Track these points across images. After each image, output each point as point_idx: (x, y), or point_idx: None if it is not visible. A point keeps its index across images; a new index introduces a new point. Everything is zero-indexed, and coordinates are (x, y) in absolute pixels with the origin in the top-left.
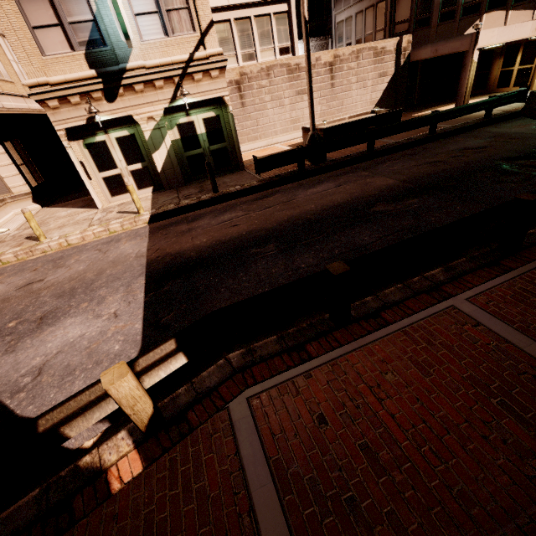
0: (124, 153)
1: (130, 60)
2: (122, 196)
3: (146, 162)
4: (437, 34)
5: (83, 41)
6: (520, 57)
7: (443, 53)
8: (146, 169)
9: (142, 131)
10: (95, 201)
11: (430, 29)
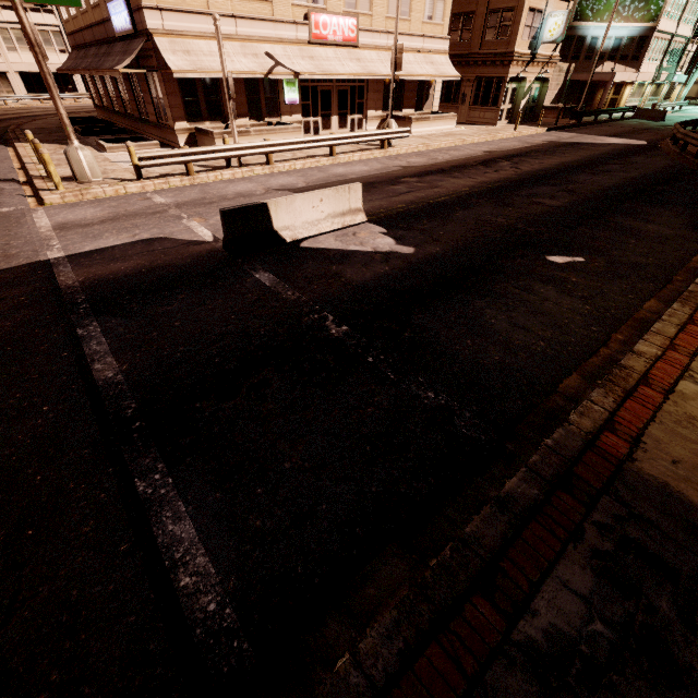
0: (510, 97)
1: (538, 50)
2: (498, 123)
3: (513, 105)
4: (581, 67)
5: (532, 36)
6: (612, 91)
7: (594, 79)
8: (511, 109)
9: (525, 87)
10: (497, 121)
11: (579, 63)
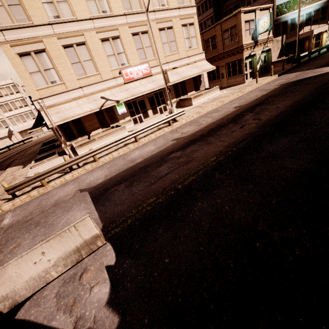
0: (249, 66)
1: (258, 38)
2: (246, 81)
3: (252, 69)
4: (290, 35)
5: (251, 33)
6: (314, 39)
7: (300, 38)
8: (252, 72)
9: (256, 58)
10: (245, 80)
11: (287, 34)
